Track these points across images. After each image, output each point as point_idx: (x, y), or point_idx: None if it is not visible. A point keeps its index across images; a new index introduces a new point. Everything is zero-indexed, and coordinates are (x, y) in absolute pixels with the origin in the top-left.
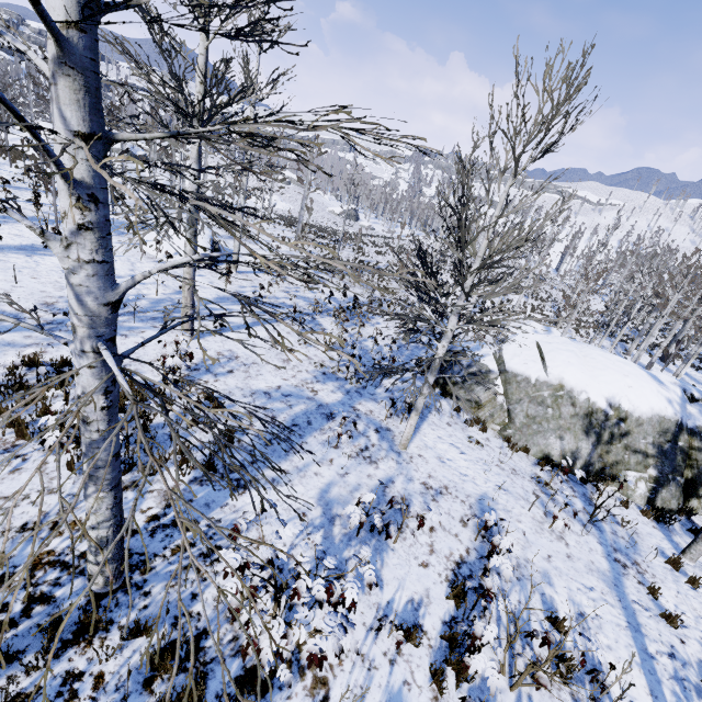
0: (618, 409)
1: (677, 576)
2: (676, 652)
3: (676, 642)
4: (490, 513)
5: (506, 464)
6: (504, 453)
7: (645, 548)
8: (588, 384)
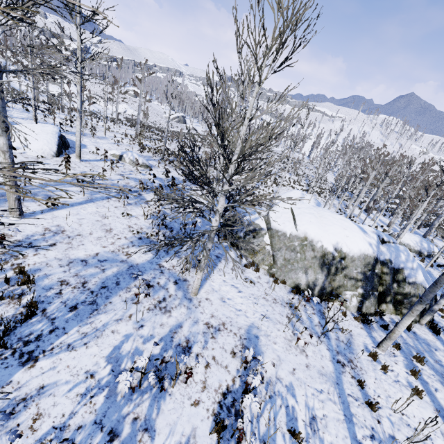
0: (340, 252)
1: (375, 365)
2: (375, 432)
3: (375, 423)
4: (255, 340)
5: (270, 295)
6: (269, 286)
7: (356, 347)
8: (322, 236)
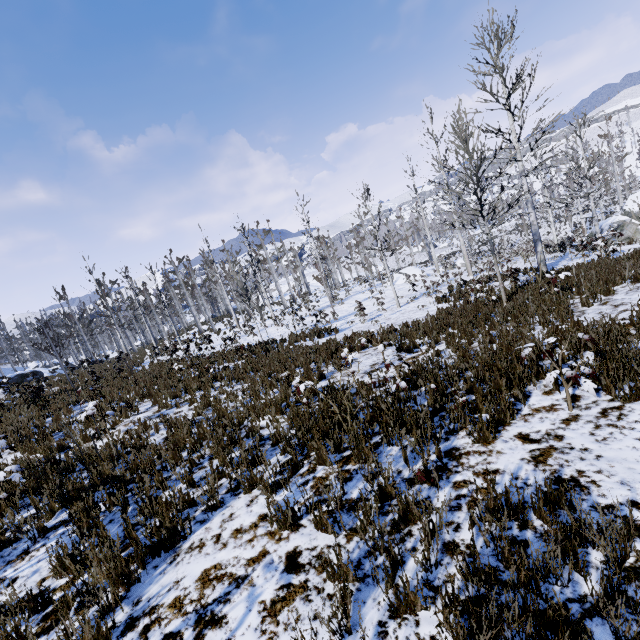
0: None
1: None
2: None
3: None
4: None
5: None
6: None
7: None
8: None
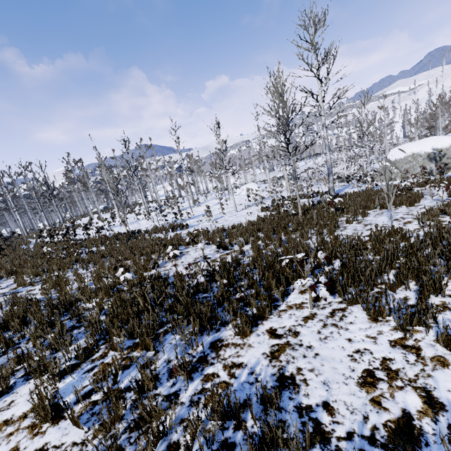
0: (437, 149)
1: None
2: None
3: None
4: None
5: None
6: None
7: None
8: (422, 148)
